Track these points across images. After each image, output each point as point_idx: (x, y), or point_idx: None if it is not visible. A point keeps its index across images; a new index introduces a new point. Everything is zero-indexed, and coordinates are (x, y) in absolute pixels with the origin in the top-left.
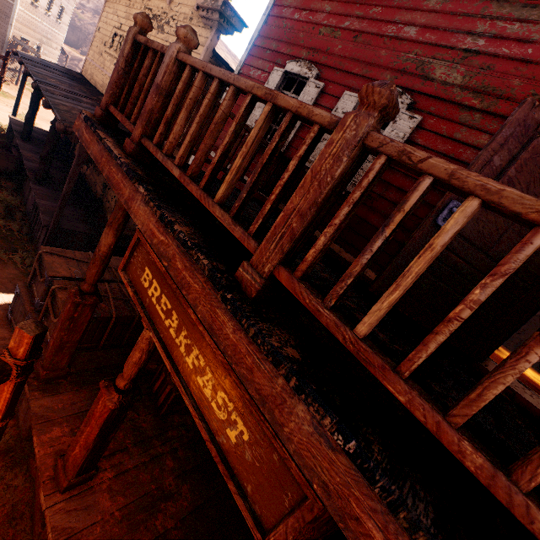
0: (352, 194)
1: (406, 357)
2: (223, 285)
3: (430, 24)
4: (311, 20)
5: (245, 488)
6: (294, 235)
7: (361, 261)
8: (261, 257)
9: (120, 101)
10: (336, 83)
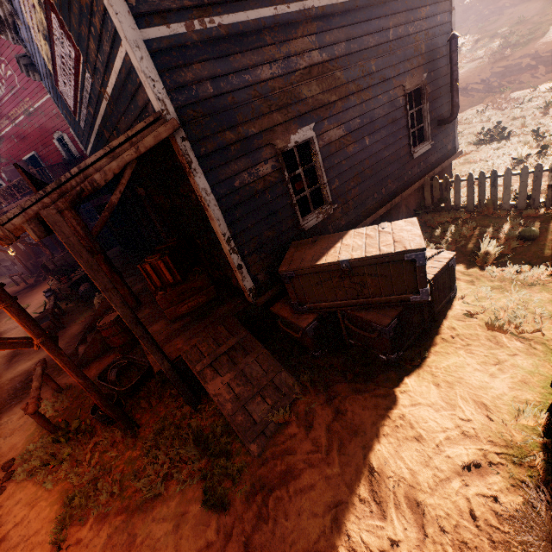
0: None
1: None
2: None
3: None
4: None
5: None
6: None
7: None
8: None
9: None
10: None
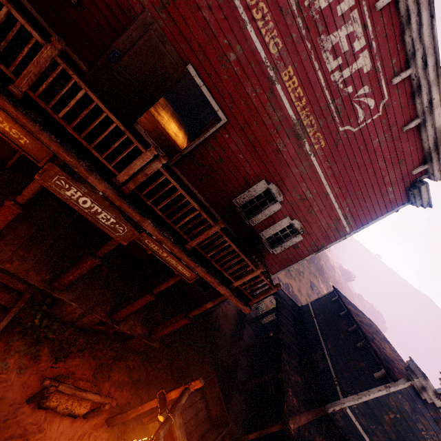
0: (53, 74)
1: (88, 121)
2: (6, 94)
3: None
4: None
5: (31, 155)
6: (33, 81)
7: (58, 97)
8: (20, 85)
9: None
10: None
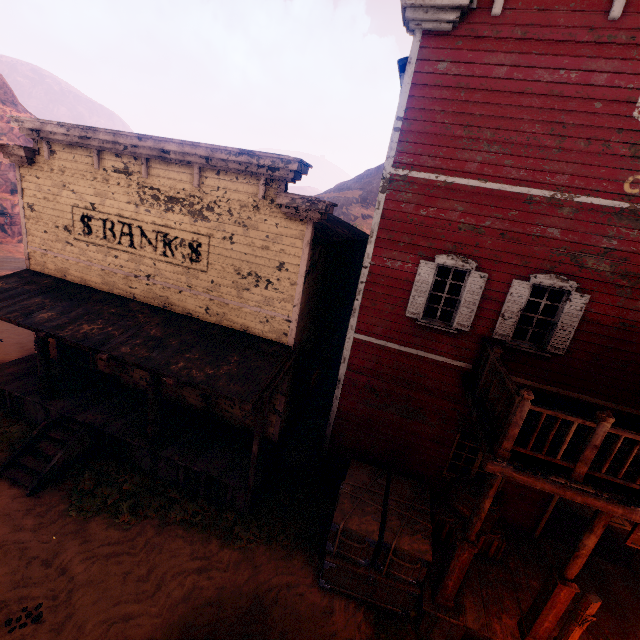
0: None
1: None
2: None
3: (570, 229)
4: (445, 218)
5: None
6: None
7: None
8: None
9: (529, 445)
10: (498, 271)
